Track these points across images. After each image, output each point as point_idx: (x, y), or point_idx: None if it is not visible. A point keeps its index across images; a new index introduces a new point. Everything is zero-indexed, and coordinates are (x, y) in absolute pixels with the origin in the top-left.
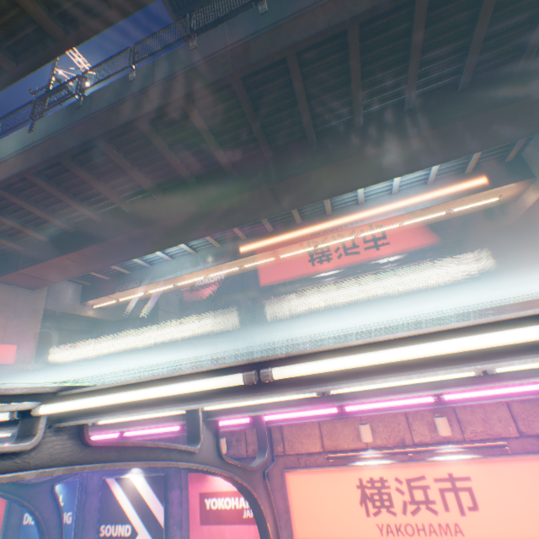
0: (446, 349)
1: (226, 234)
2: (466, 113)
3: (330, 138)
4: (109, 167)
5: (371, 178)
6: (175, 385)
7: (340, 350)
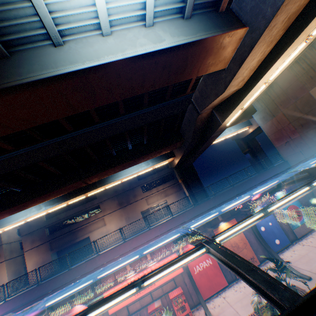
0: (121, 265)
1: None
2: (148, 152)
3: (104, 159)
4: None
5: (122, 169)
6: (80, 286)
7: (108, 268)
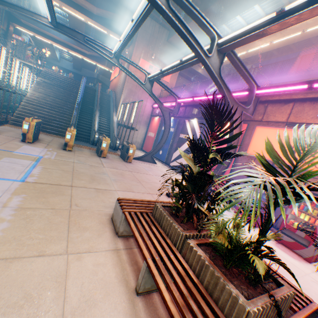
0: None
1: None
2: None
3: None
4: None
5: None
6: None
7: None
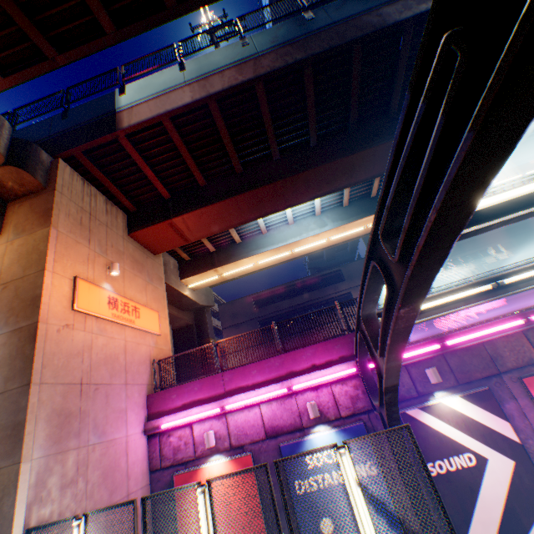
0: None
1: (358, 190)
2: None
3: None
4: (332, 84)
5: None
6: None
7: None
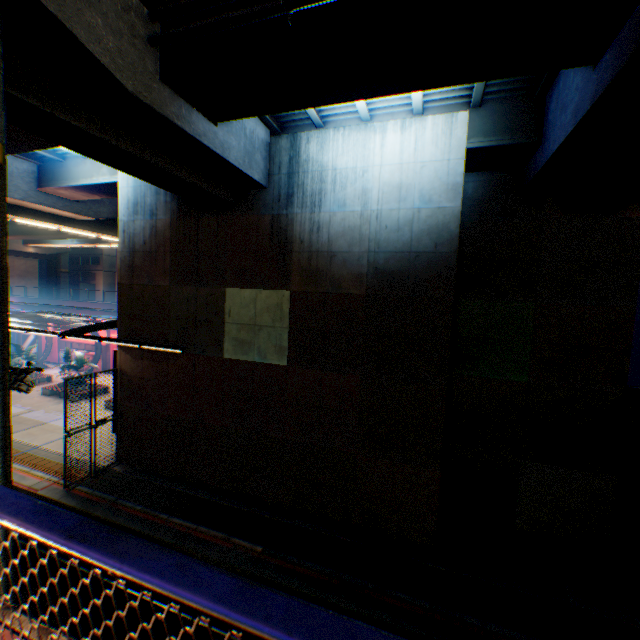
0: None
1: None
2: None
3: None
4: None
5: None
6: None
7: None
